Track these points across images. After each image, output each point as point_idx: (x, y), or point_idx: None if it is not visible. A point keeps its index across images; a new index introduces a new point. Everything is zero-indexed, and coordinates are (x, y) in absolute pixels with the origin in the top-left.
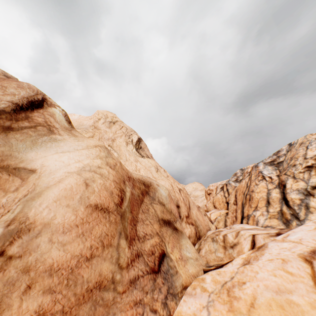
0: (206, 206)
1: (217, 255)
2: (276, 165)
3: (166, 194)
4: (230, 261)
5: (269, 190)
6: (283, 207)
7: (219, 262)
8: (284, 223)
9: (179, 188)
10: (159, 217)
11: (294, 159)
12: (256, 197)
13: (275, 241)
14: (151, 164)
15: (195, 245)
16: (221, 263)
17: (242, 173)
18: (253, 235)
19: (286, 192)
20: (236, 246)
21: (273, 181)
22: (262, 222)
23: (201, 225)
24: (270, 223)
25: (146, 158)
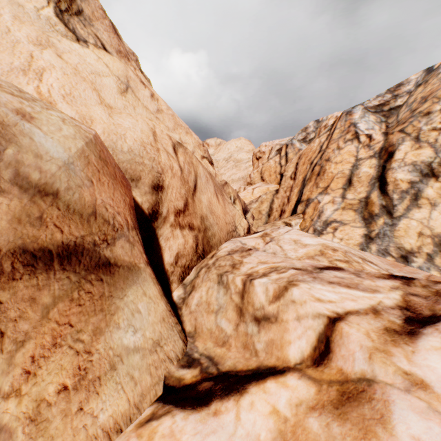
0: (250, 177)
1: (218, 324)
2: (386, 113)
3: (68, 154)
4: (237, 396)
5: (359, 161)
6: (372, 193)
7: (217, 353)
8: (364, 220)
9: (175, 143)
10: (0, 246)
11: (432, 101)
12: (332, 172)
13: (430, 407)
14: (109, 70)
15: (192, 269)
16: (219, 360)
17: (316, 127)
18: (331, 323)
19: (390, 167)
20: (269, 324)
21: (372, 144)
22: (329, 214)
23: (217, 226)
24: (341, 217)
25: (96, 48)
